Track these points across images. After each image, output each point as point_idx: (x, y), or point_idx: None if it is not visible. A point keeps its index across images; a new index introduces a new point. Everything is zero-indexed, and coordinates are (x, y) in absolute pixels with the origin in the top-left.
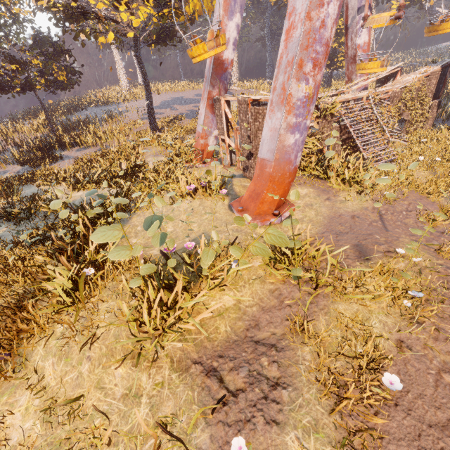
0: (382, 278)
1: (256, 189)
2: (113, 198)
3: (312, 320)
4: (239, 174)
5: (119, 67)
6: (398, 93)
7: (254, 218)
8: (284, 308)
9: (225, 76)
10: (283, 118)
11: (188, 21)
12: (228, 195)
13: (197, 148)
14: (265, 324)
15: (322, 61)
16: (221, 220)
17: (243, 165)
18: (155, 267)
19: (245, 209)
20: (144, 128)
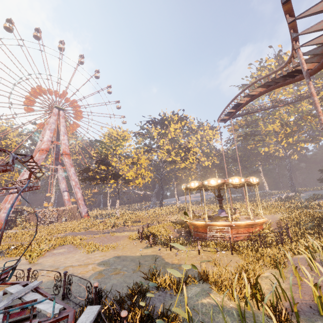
0: None
1: None
2: None
3: None
4: None
5: None
6: (61, 210)
7: None
8: None
9: None
10: (3, 210)
11: None
12: None
13: None
14: None
15: (16, 201)
16: None
17: None
18: None
19: None
20: None
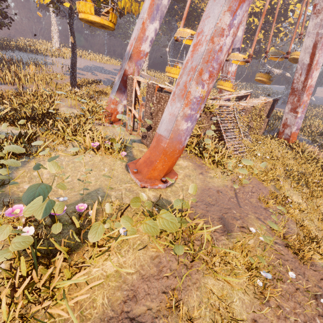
0: (241, 255)
1: (151, 157)
2: (7, 144)
3: (186, 296)
4: (138, 139)
5: (54, 28)
6: (249, 109)
7: (145, 181)
8: (162, 278)
9: (140, 62)
10: (181, 108)
11: (118, 13)
12: (127, 156)
13: (107, 110)
14: (142, 295)
15: (215, 75)
16: (117, 178)
17: (143, 133)
18: (32, 240)
19: (139, 171)
20: (65, 82)
